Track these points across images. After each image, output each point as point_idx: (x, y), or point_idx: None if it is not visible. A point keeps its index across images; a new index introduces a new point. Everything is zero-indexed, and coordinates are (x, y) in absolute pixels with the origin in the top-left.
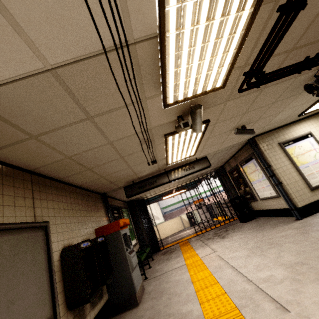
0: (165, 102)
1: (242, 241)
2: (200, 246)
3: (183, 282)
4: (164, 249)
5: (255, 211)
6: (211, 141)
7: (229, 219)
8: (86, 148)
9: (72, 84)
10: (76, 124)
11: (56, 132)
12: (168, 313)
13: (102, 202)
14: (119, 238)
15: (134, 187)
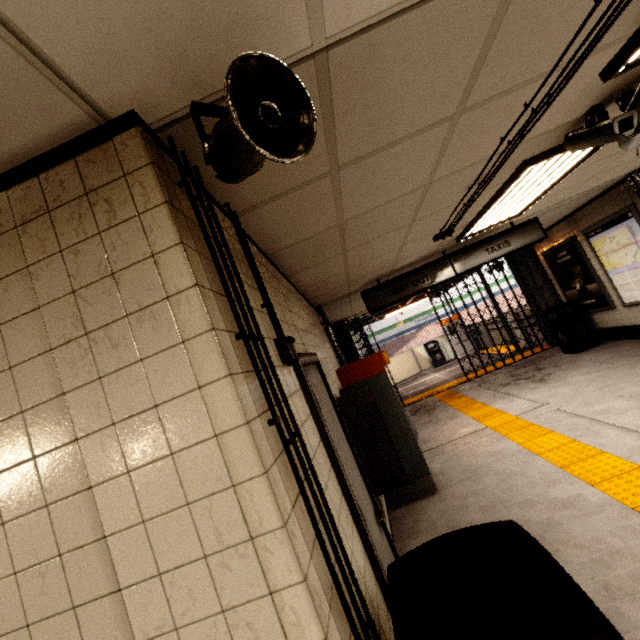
0: (626, 61)
1: (603, 384)
2: (494, 398)
3: (510, 454)
4: (405, 407)
5: (601, 331)
6: (572, 178)
7: (527, 350)
8: (384, 199)
9: (518, 4)
10: (422, 133)
11: (375, 158)
12: (523, 501)
13: (320, 324)
14: (387, 384)
15: (384, 291)
